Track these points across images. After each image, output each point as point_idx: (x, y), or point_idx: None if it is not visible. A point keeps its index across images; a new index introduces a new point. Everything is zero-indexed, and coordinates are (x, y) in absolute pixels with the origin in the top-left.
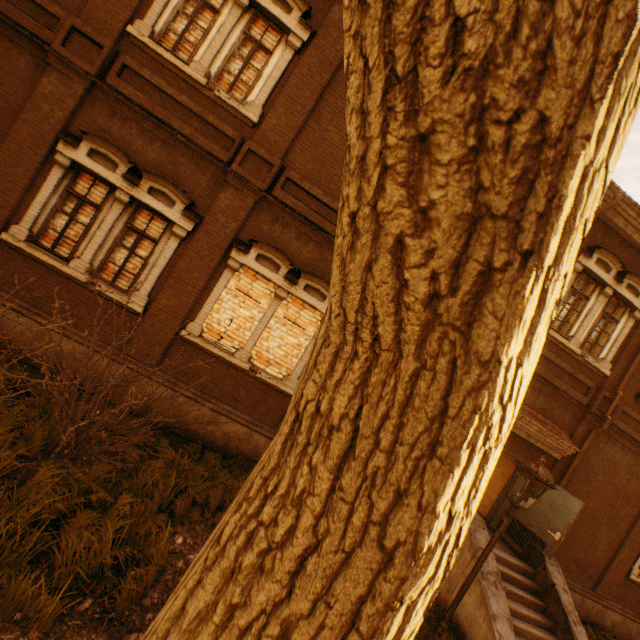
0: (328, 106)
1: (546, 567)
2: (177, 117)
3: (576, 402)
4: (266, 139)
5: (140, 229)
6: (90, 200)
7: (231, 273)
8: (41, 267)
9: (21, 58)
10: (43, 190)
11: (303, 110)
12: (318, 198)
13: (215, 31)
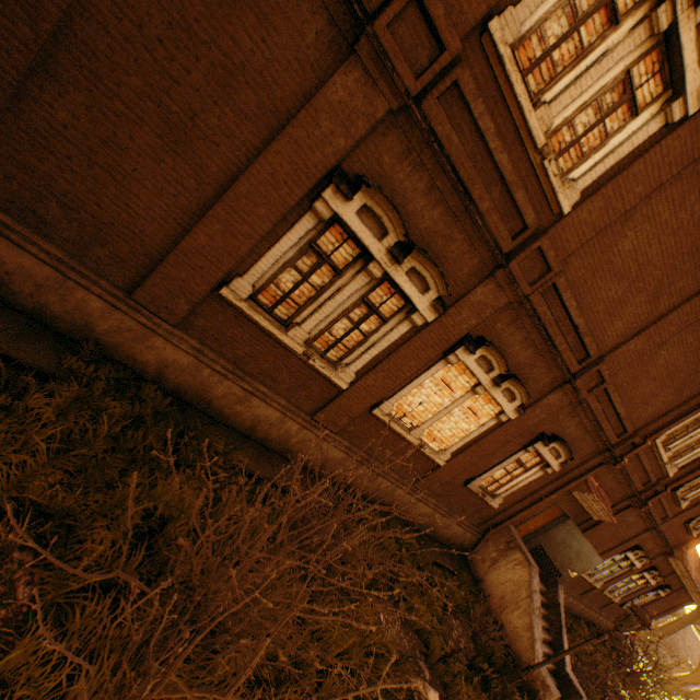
0: (646, 206)
1: (557, 591)
2: (479, 178)
3: (636, 491)
4: (561, 235)
5: (374, 304)
6: (332, 261)
7: (444, 365)
8: (252, 326)
9: (311, 19)
10: (283, 240)
11: (621, 208)
12: (567, 309)
13: (594, 56)
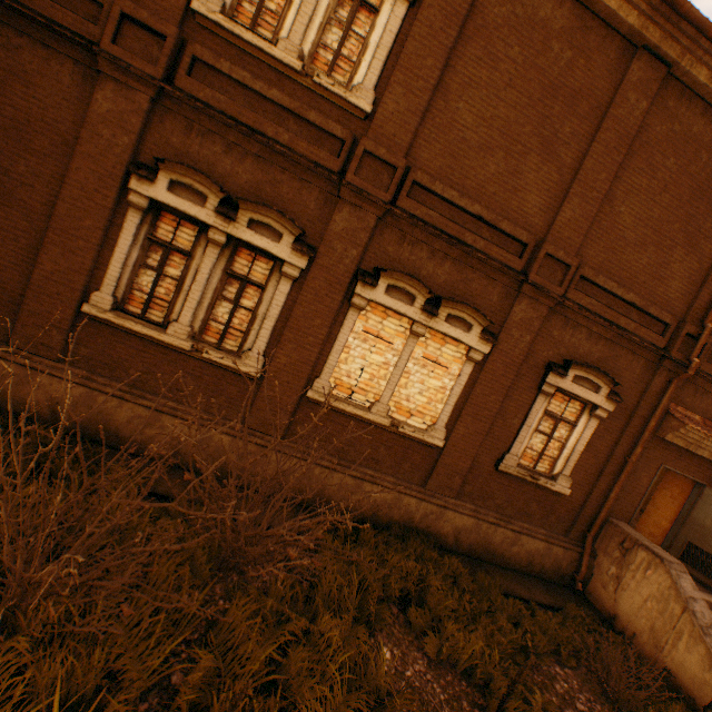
0: (455, 75)
1: None
2: (268, 120)
3: None
4: (383, 133)
5: (242, 274)
6: (177, 247)
7: (356, 313)
8: (133, 339)
9: (62, 69)
10: (120, 243)
11: (426, 86)
12: (453, 202)
13: None
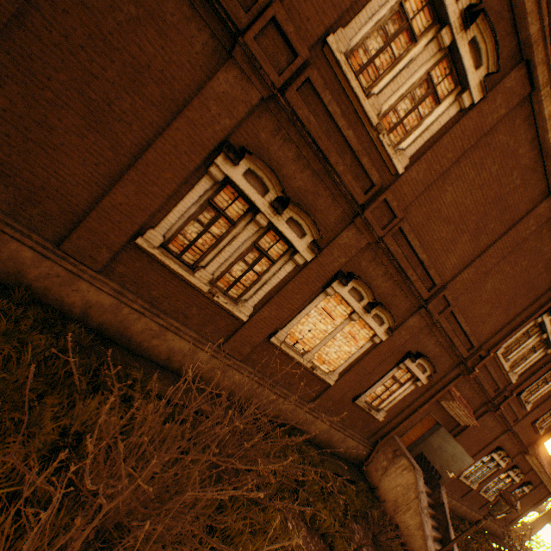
0: (457, 168)
1: (440, 492)
2: (334, 148)
3: (489, 397)
4: (400, 190)
5: (264, 249)
6: (227, 215)
7: (324, 297)
8: (165, 270)
9: (198, 34)
10: (186, 198)
11: (439, 169)
12: (413, 248)
13: (404, 63)
